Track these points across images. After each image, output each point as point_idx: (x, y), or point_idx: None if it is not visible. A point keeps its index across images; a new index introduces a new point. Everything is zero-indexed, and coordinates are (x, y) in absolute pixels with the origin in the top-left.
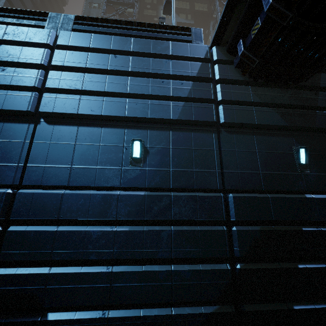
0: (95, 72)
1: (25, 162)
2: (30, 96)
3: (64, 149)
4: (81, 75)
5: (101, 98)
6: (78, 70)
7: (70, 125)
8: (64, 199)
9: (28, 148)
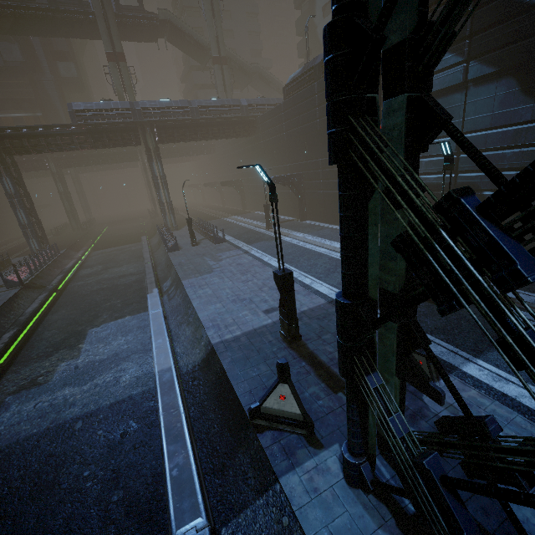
0: (512, 17)
1: (462, 118)
2: (461, 70)
3: (487, 102)
4: (498, 31)
5: (516, 46)
6: (496, 24)
7: (490, 81)
8: (488, 137)
9: (463, 109)
